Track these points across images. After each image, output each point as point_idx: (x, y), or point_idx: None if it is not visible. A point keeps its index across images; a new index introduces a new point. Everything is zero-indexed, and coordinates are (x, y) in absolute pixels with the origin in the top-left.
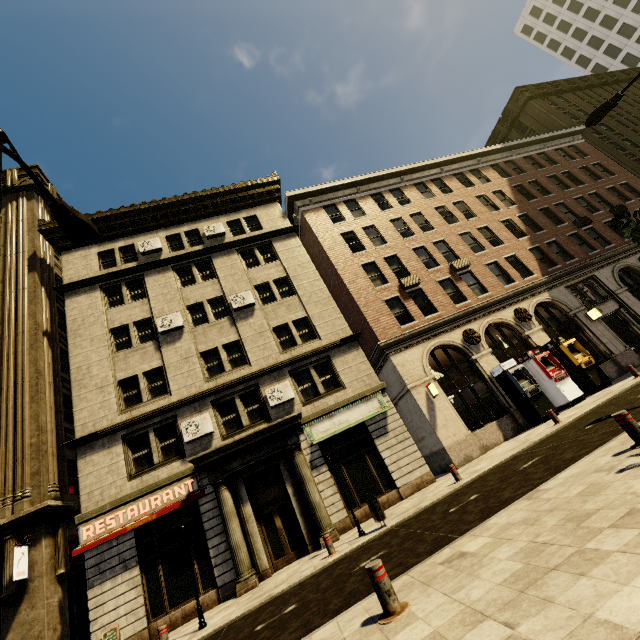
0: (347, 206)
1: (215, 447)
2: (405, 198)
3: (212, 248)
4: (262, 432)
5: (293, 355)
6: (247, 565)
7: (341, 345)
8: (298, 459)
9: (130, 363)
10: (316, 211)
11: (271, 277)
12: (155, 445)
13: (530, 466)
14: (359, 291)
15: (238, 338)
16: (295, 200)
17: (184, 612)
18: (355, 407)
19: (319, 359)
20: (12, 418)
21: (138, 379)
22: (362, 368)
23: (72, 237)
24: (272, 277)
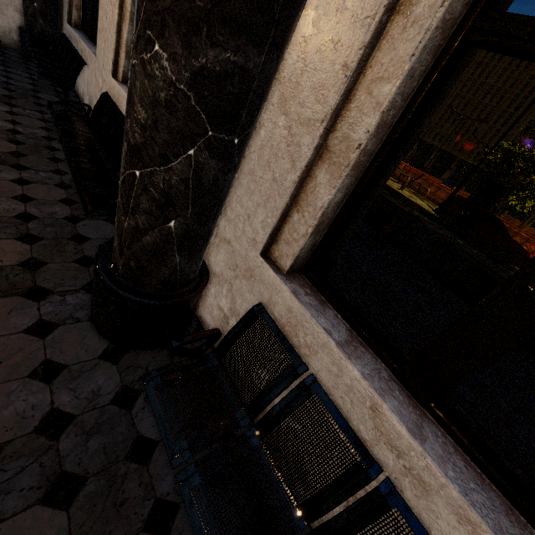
0: None
1: None
2: None
3: None
4: None
5: None
6: None
7: None
8: None
9: None
10: None
11: None
12: None
13: None
14: None
15: None
16: None
17: None
18: None
19: None
20: None
21: None
22: None
23: None
24: None
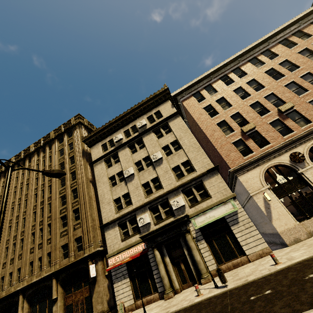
0: (206, 89)
1: (149, 231)
2: (243, 72)
3: (141, 133)
4: (168, 224)
5: (183, 181)
6: (168, 286)
7: (207, 173)
8: (187, 237)
9: (117, 192)
10: (188, 98)
11: (169, 141)
12: (129, 227)
13: (311, 279)
14: (216, 140)
15: (157, 175)
16: (177, 96)
17: (147, 300)
18: (218, 208)
19: (196, 182)
20: (85, 215)
21: (120, 198)
22: (220, 185)
23: (57, 177)
24: (169, 141)
